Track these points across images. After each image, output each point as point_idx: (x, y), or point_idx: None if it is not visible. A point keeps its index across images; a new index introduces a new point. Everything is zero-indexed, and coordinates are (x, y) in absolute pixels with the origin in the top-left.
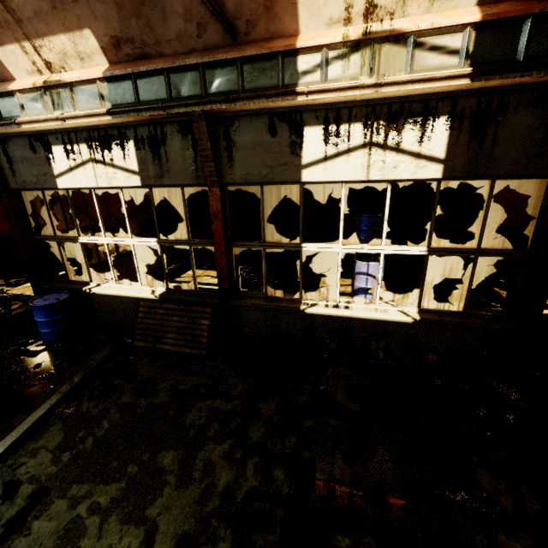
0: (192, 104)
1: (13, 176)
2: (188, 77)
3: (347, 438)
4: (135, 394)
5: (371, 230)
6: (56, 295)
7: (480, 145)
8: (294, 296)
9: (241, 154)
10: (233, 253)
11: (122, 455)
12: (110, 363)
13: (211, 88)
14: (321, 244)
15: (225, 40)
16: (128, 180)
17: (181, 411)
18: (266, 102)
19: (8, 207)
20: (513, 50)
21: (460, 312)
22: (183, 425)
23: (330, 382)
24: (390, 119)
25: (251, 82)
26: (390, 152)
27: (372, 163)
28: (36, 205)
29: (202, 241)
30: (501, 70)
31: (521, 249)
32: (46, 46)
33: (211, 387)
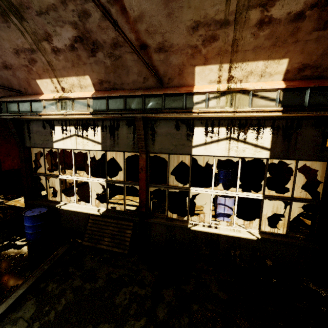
0: (137, 113)
1: (29, 140)
2: (136, 100)
3: (221, 320)
4: (83, 279)
5: (225, 178)
6: (39, 209)
7: (289, 143)
8: (183, 218)
9: (159, 138)
10: (149, 190)
11: (73, 326)
12: (67, 256)
13: (147, 106)
14: (201, 188)
15: (157, 85)
16: (94, 146)
17: (113, 294)
18: (176, 115)
19: (22, 156)
20: (302, 101)
21: (284, 235)
22: (114, 304)
23: (206, 277)
24: (240, 127)
25: (168, 105)
26: (241, 143)
27: (231, 148)
28: (37, 155)
29: (132, 182)
30: (297, 110)
31: (316, 199)
32: (64, 81)
33: (131, 277)
